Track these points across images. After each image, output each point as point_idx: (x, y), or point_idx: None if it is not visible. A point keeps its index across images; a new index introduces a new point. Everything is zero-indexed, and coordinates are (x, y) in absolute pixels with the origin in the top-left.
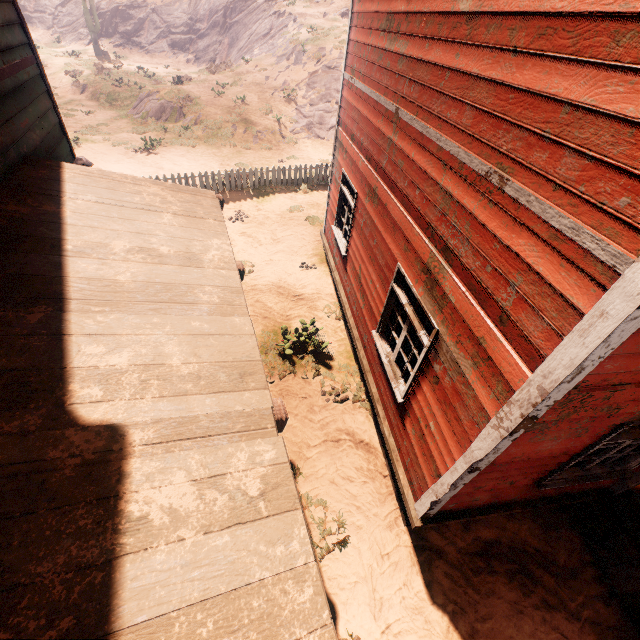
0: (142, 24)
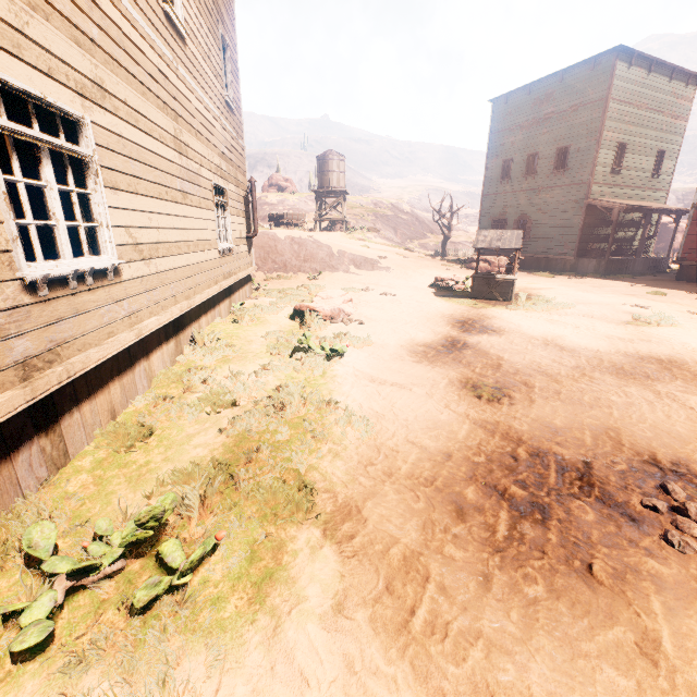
0: None
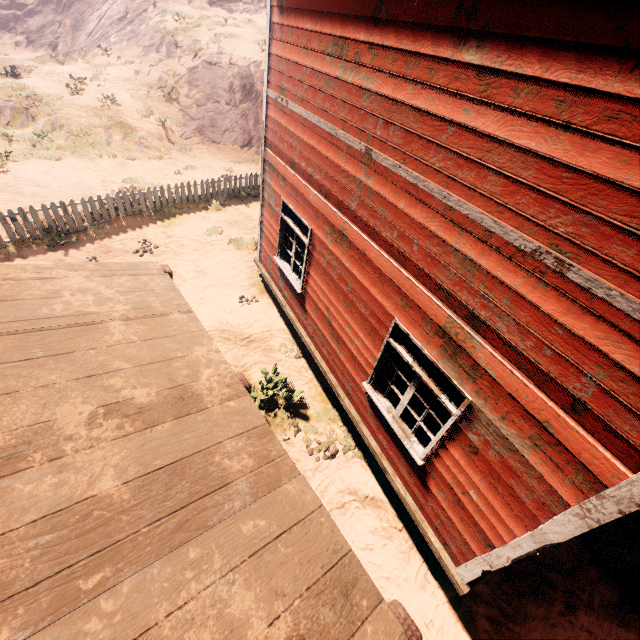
0: None
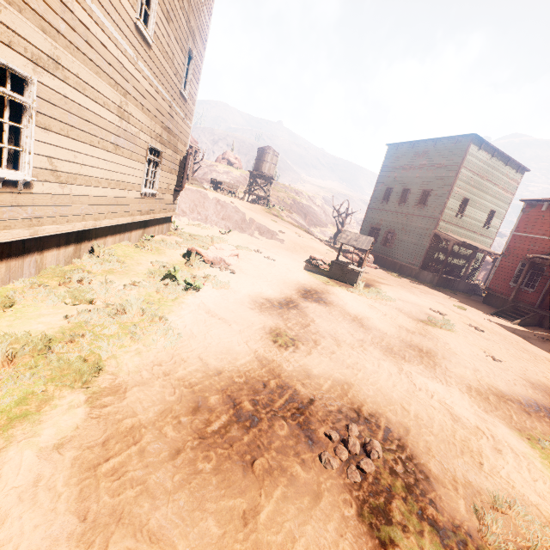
0: None
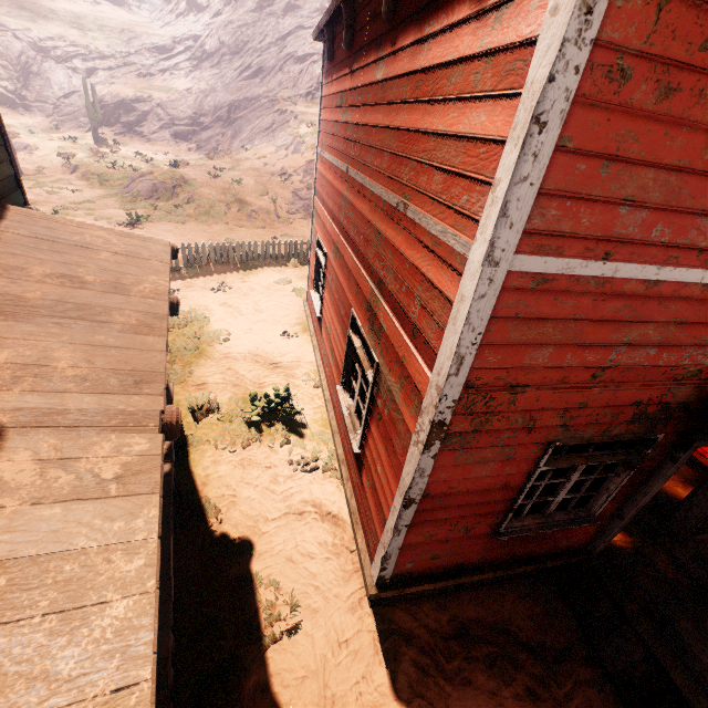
0: (146, 116)
